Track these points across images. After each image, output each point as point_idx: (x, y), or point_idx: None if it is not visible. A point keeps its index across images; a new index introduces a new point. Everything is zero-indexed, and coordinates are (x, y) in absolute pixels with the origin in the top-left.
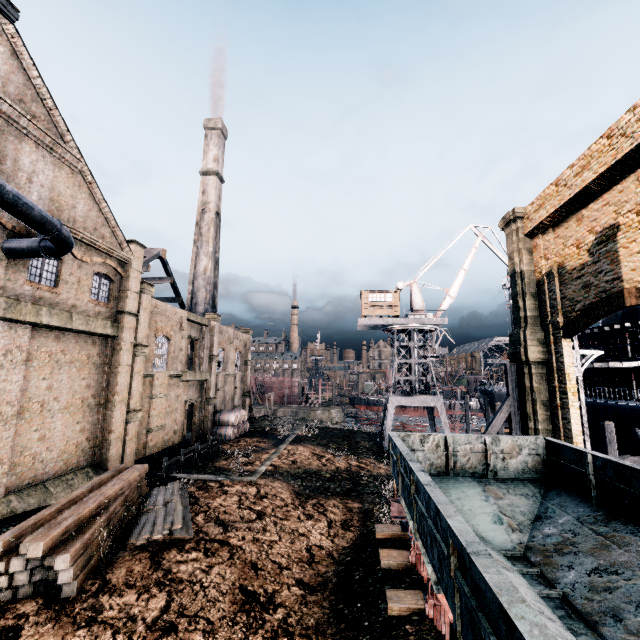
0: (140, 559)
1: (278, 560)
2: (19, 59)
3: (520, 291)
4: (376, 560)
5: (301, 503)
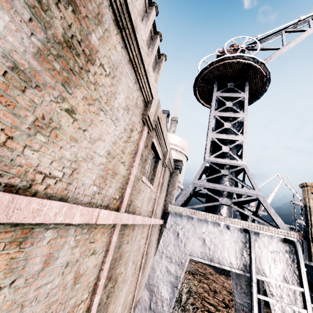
0: (188, 274)
1: (229, 287)
2: (166, 125)
3: (308, 213)
4: (266, 294)
5: (219, 275)
